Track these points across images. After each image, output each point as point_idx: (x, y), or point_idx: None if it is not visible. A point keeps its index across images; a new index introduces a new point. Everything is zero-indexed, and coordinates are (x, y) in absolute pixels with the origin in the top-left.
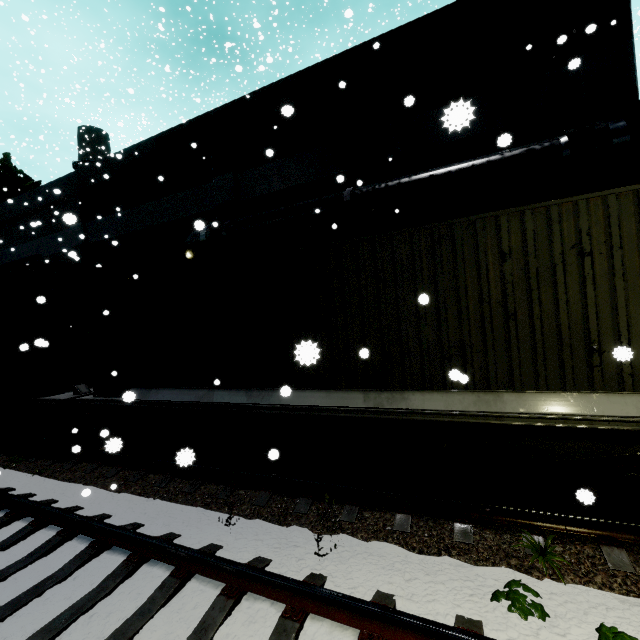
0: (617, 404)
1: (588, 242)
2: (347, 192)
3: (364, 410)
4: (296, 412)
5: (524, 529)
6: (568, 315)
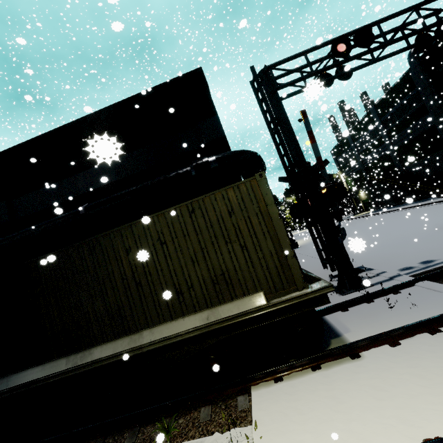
0: (192, 321)
1: (163, 237)
2: (82, 208)
3: (65, 372)
4: (19, 390)
5: (166, 415)
6: (164, 277)
